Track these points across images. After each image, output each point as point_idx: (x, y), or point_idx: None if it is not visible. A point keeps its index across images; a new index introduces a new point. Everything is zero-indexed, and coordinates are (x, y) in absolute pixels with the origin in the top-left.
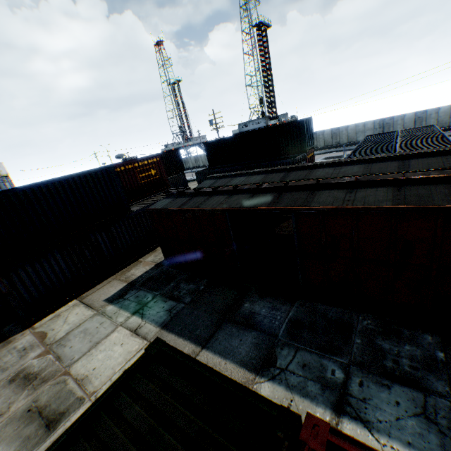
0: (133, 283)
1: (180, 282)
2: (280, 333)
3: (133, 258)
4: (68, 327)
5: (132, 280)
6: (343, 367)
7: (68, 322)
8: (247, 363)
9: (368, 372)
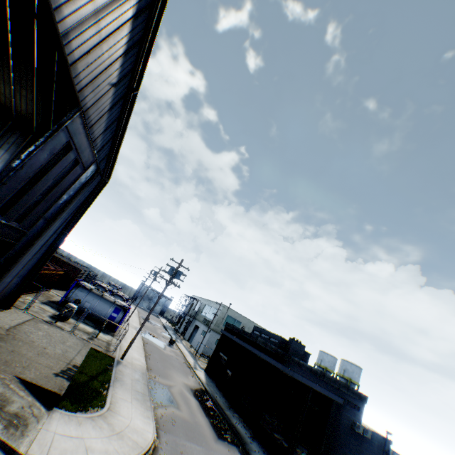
0: None
1: None
2: None
3: None
4: None
5: None
6: None
7: None
8: None
9: None
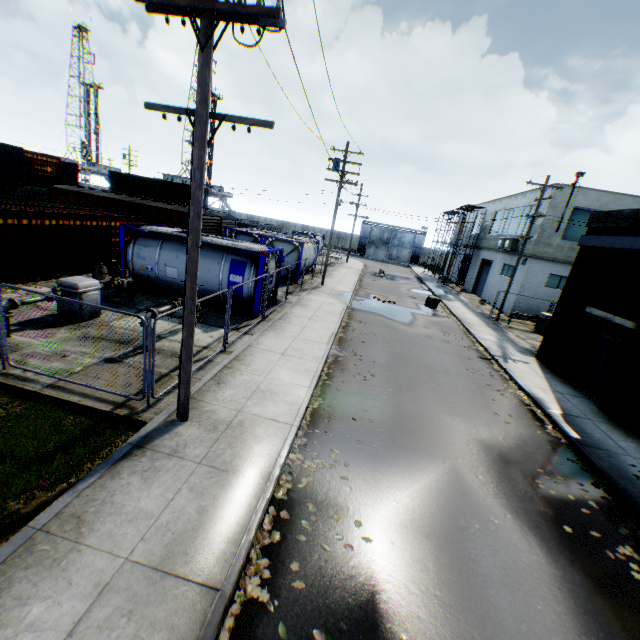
0: None
1: None
2: None
3: None
4: None
5: None
6: None
7: None
8: None
9: None
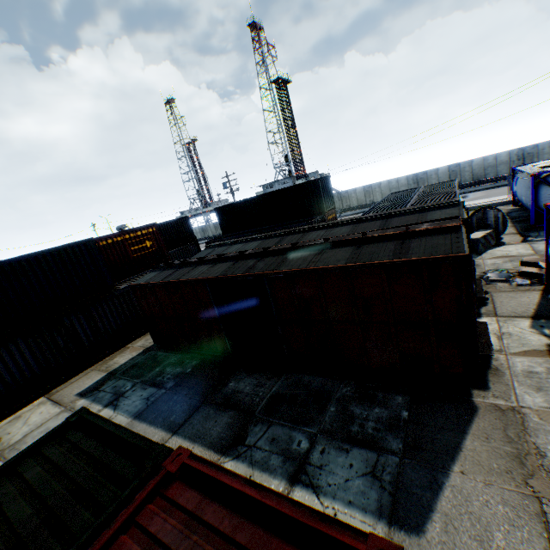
0: (114, 372)
1: (166, 366)
2: (258, 410)
3: (120, 344)
4: (27, 428)
5: (114, 369)
6: (310, 437)
7: (28, 423)
8: (216, 445)
9: (333, 439)
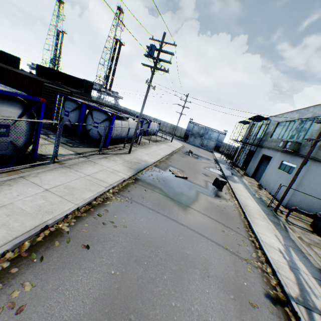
0: None
1: None
2: None
3: None
4: None
5: None
6: None
7: None
8: None
9: None
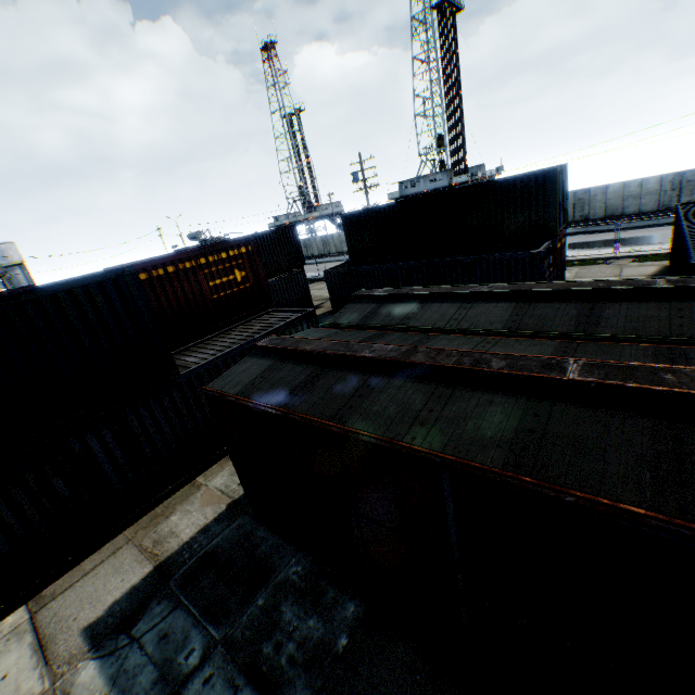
0: (167, 570)
1: (281, 594)
2: None
3: (182, 476)
4: None
5: (167, 557)
6: None
7: None
8: None
9: None
